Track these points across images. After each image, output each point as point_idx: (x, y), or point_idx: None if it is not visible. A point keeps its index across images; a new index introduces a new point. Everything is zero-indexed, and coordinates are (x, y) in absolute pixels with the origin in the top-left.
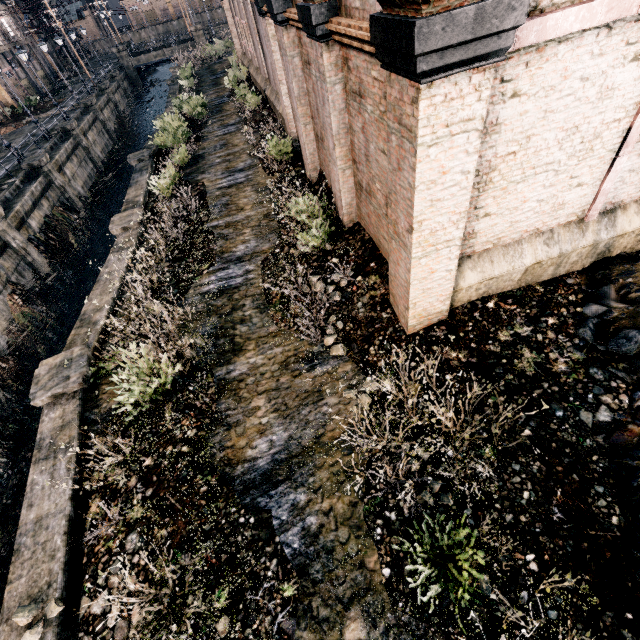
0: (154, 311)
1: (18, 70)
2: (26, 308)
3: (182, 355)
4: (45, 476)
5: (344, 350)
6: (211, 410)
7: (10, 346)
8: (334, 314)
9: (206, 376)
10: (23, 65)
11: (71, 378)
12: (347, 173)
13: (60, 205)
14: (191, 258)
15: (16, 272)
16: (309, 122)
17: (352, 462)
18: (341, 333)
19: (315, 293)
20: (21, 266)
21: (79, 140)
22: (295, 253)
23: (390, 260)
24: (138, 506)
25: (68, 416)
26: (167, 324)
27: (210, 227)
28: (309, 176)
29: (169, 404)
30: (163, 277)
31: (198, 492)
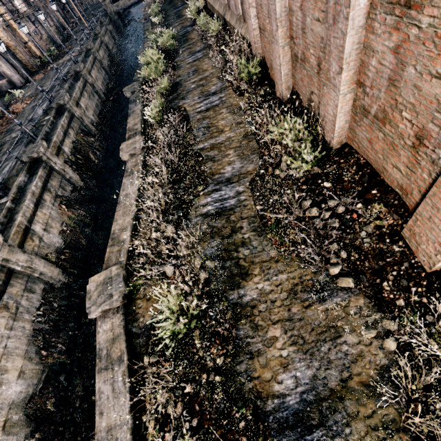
0: (166, 232)
1: (39, 28)
2: (70, 213)
3: (196, 276)
4: (108, 386)
5: (353, 283)
6: (232, 336)
7: (64, 242)
8: (334, 242)
9: (221, 300)
10: (42, 23)
11: (114, 296)
12: (347, 97)
13: (81, 132)
14: (187, 180)
15: (60, 188)
16: (287, 43)
17: (409, 440)
18: (345, 263)
19: (309, 217)
20: (63, 182)
21: (86, 78)
22: (281, 175)
23: (426, 202)
24: (188, 436)
25: (116, 330)
26: (182, 250)
27: (198, 150)
28: (280, 95)
29: (196, 330)
30: (168, 198)
31: (237, 428)
